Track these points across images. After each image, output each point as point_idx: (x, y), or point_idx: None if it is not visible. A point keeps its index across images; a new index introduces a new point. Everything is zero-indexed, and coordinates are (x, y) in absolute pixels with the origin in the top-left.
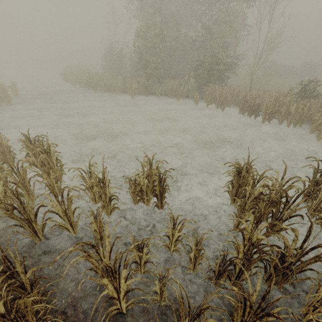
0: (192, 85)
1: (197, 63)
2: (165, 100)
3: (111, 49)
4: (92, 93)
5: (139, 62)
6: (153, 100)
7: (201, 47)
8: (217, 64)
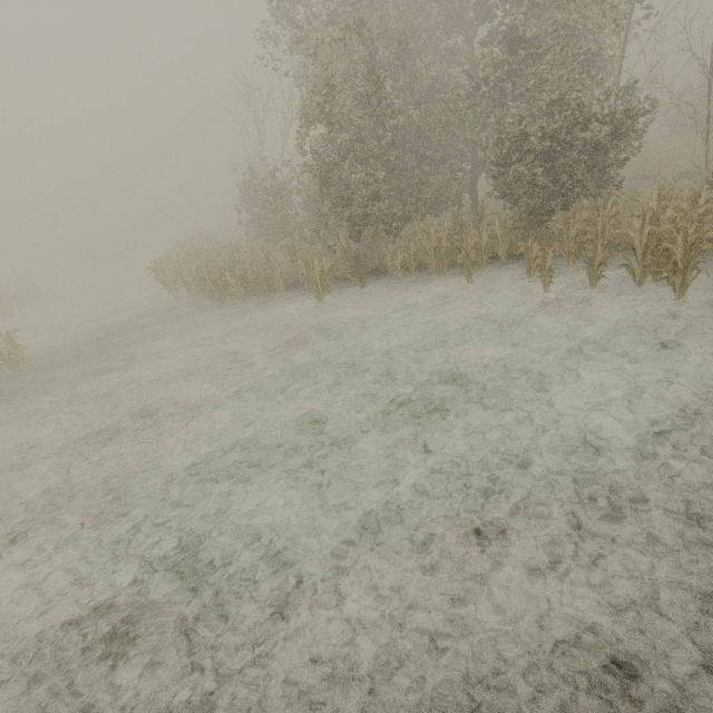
0: (505, 219)
1: (508, 147)
2: (423, 289)
3: (258, 180)
4: (214, 307)
5: (322, 194)
6: (384, 298)
7: (505, 97)
8: (583, 130)
